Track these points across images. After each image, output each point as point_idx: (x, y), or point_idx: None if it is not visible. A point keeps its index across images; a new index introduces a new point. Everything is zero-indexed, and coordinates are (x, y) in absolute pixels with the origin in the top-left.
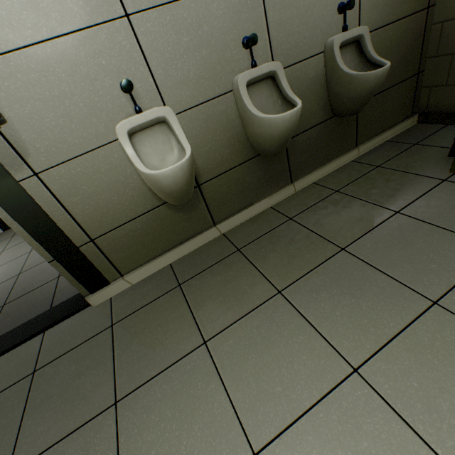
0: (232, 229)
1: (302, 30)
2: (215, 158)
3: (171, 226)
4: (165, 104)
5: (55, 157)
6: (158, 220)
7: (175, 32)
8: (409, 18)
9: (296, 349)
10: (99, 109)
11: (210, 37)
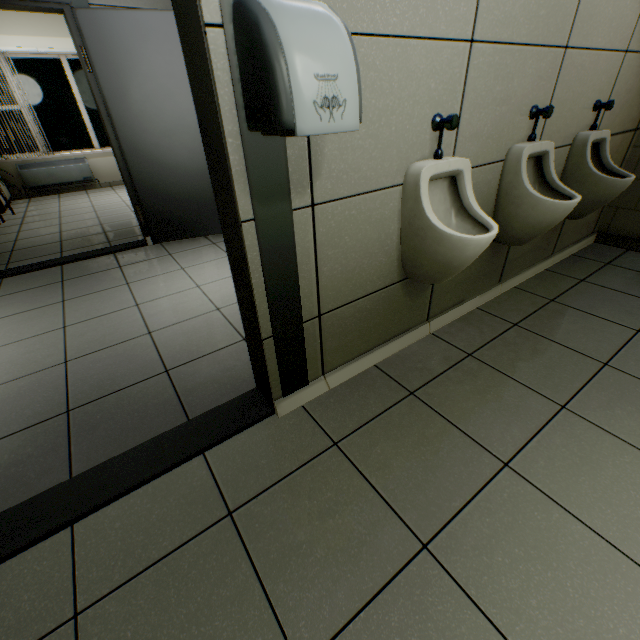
0: (441, 329)
1: (567, 117)
2: None
3: (394, 313)
4: (454, 155)
5: (340, 188)
6: (387, 301)
7: (494, 77)
8: (623, 135)
9: (630, 469)
10: (404, 140)
11: (513, 94)
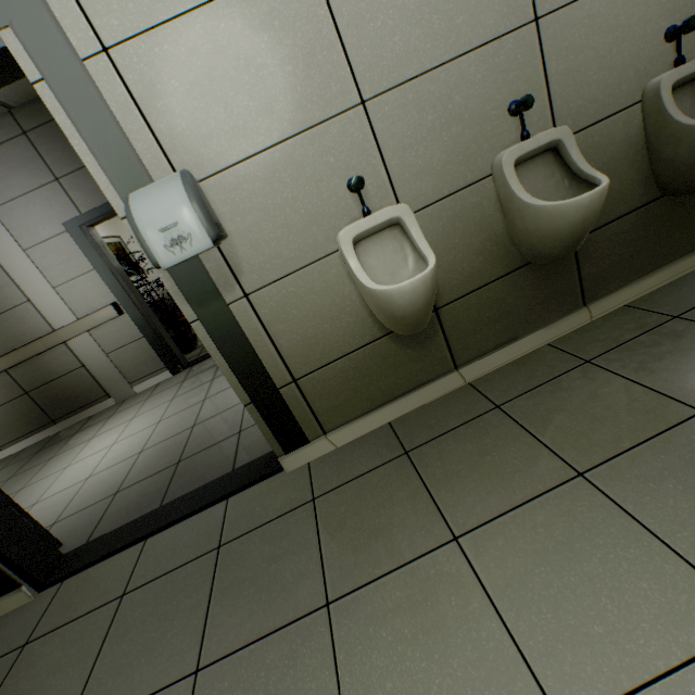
0: (482, 377)
1: (602, 78)
2: (462, 270)
3: (394, 367)
4: (398, 201)
5: (267, 275)
6: (377, 357)
7: (418, 111)
8: None
9: (625, 569)
10: (320, 215)
11: (463, 110)
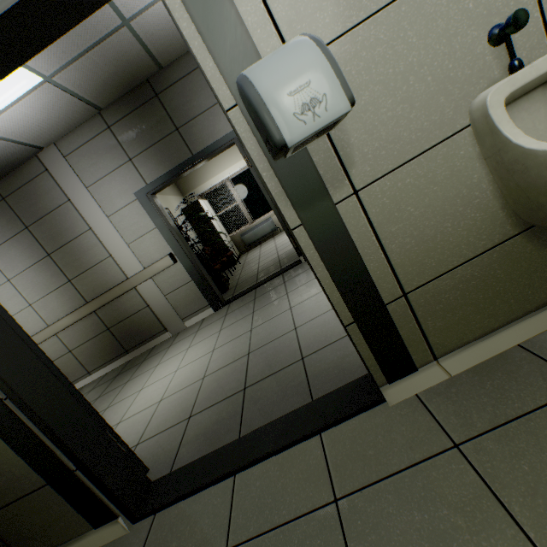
0: None
1: None
2: None
3: (527, 274)
4: None
5: (381, 165)
6: (506, 262)
7: None
8: None
9: None
10: (450, 81)
11: None
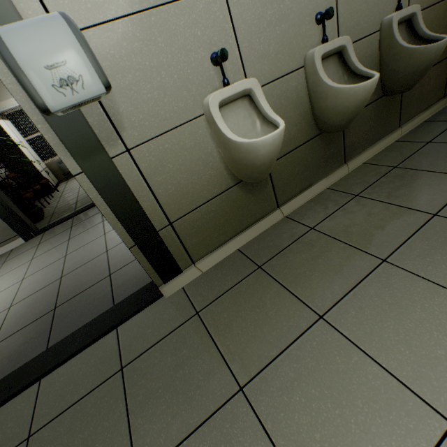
0: (294, 212)
1: (363, 9)
2: (284, 136)
3: (241, 208)
4: (246, 78)
5: (146, 132)
6: (230, 201)
7: (261, 5)
8: (446, 1)
9: (438, 311)
10: (190, 81)
11: (290, 11)
